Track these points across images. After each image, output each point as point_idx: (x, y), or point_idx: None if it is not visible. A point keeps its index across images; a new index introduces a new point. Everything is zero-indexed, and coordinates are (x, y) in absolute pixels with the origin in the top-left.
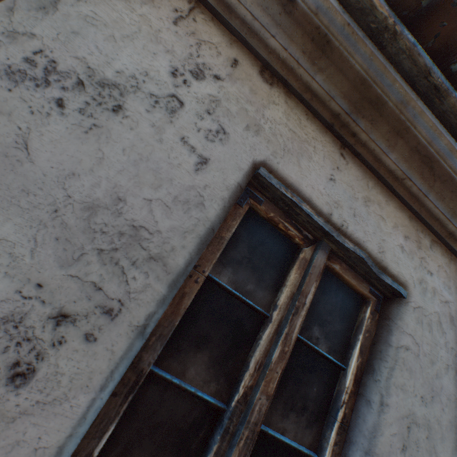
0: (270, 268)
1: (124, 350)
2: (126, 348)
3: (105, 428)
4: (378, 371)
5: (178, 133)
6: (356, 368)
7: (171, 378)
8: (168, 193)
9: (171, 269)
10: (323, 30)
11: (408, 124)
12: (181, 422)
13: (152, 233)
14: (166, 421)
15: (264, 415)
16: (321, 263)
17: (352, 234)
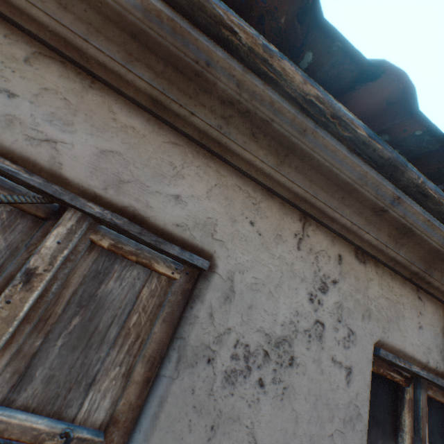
0: (386, 416)
1: None
2: None
3: None
4: None
5: (328, 355)
6: None
7: None
8: (338, 418)
9: None
10: (408, 225)
11: None
12: None
13: None
14: None
15: None
16: (425, 401)
17: (443, 371)
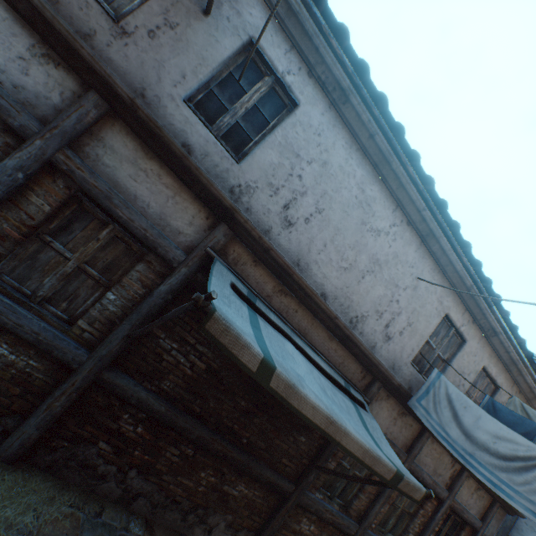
0: None
1: None
2: None
3: None
4: None
5: None
6: None
7: None
8: None
9: None
10: (533, 391)
11: None
12: None
13: None
14: None
15: None
16: None
17: None
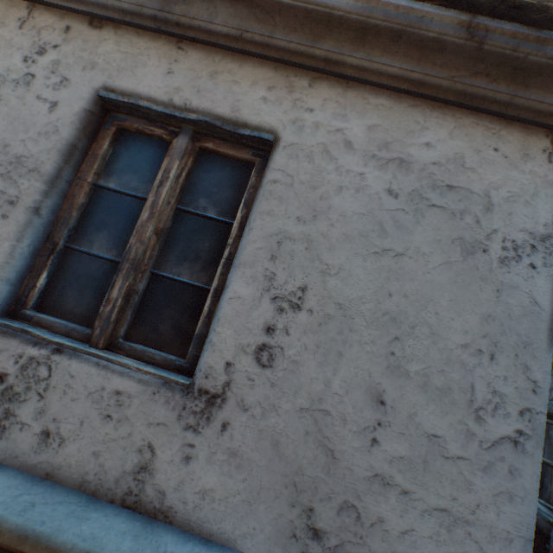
0: (150, 168)
1: (26, 221)
2: (26, 219)
3: (41, 273)
4: (251, 210)
5: (35, 95)
6: (241, 218)
7: (80, 248)
8: (35, 133)
9: (44, 174)
10: None
11: None
12: (95, 274)
13: (29, 158)
14: (85, 274)
15: (149, 259)
16: (183, 144)
17: (198, 108)
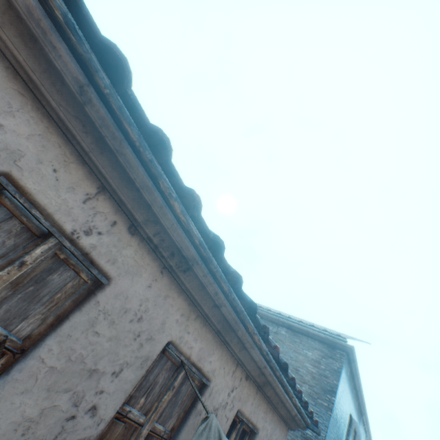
0: (228, 432)
1: None
2: None
3: None
4: None
5: (225, 413)
6: None
7: None
8: None
9: None
10: (264, 373)
11: (275, 388)
12: None
13: None
14: None
15: None
16: (241, 429)
17: (252, 420)
